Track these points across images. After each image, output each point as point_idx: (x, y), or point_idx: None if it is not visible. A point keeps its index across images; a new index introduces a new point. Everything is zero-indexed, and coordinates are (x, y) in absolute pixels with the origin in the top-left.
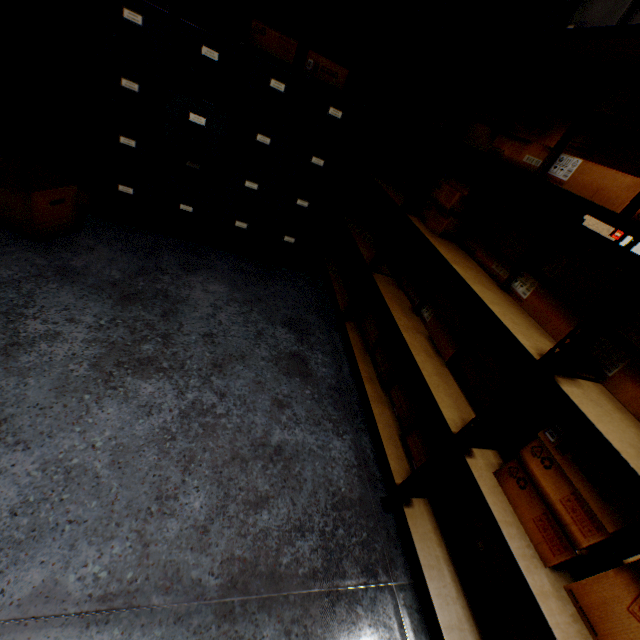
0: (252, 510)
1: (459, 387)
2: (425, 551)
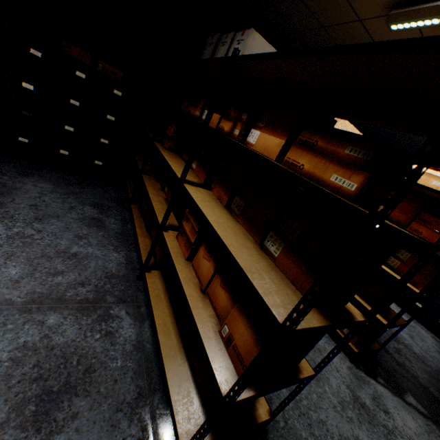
0: (52, 276)
1: (174, 214)
2: (153, 287)
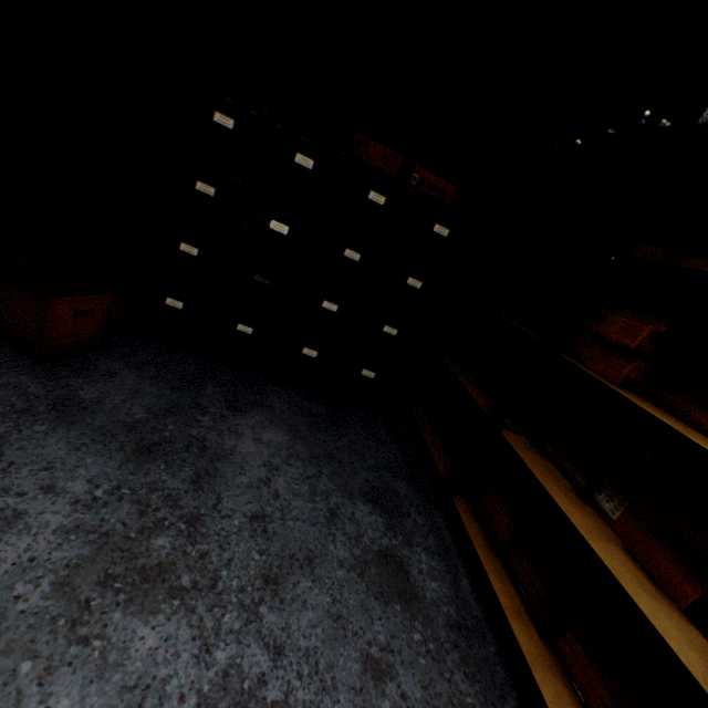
0: None
1: None
2: None
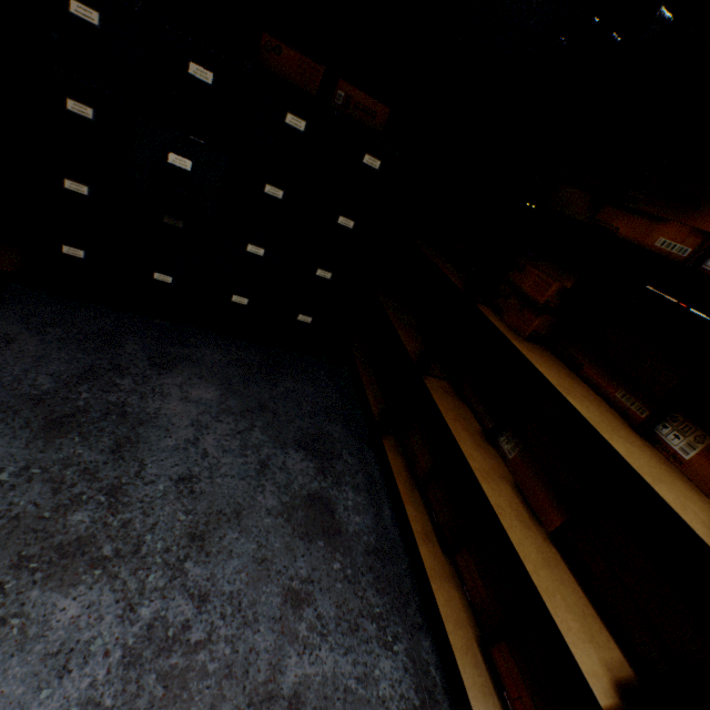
0: None
1: (579, 584)
2: None
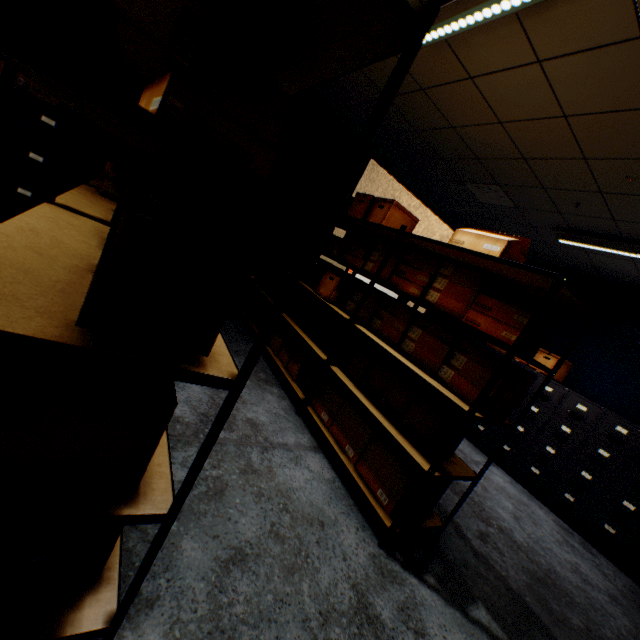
0: None
1: None
2: None
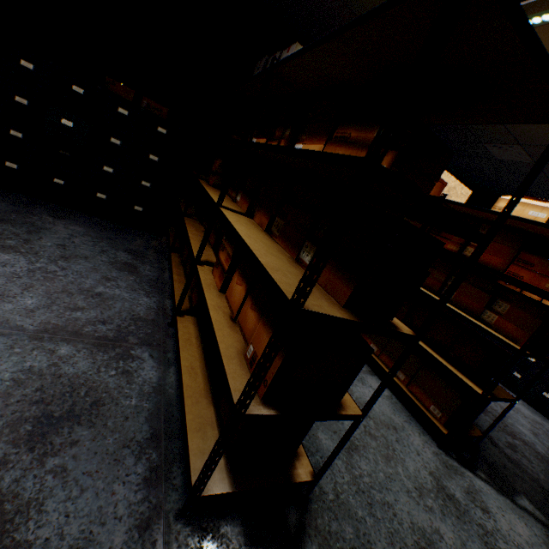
0: (70, 310)
1: (215, 254)
2: (184, 331)
